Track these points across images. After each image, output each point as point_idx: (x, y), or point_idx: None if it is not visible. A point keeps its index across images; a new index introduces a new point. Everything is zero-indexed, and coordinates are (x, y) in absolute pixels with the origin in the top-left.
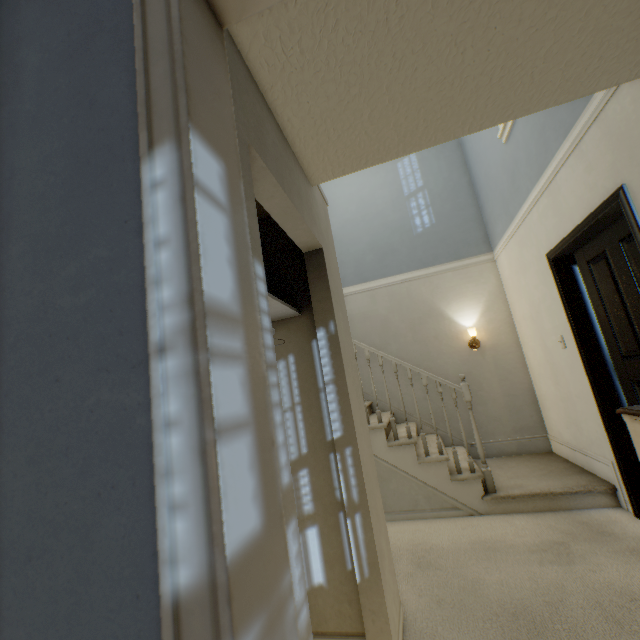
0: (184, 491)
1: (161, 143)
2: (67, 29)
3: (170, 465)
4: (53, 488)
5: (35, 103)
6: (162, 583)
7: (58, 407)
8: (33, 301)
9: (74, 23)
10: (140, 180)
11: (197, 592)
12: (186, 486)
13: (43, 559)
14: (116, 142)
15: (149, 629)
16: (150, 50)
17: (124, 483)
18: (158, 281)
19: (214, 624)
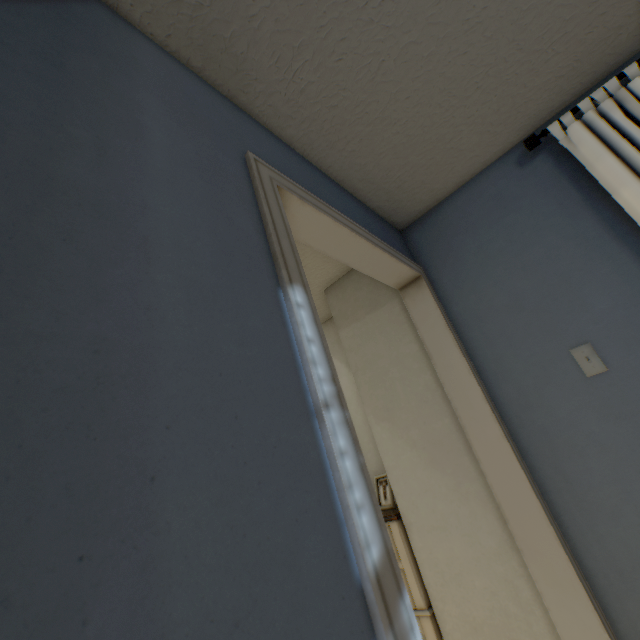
0: (361, 496)
1: (296, 283)
2: (196, 149)
3: (350, 480)
4: (251, 526)
5: (168, 170)
6: (367, 564)
7: (242, 443)
8: (193, 335)
9: (202, 152)
10: (277, 292)
11: (383, 560)
12: (361, 492)
13: (254, 614)
14: (254, 257)
15: (356, 621)
16: (277, 228)
17: (313, 505)
18: (314, 362)
19: (395, 576)
